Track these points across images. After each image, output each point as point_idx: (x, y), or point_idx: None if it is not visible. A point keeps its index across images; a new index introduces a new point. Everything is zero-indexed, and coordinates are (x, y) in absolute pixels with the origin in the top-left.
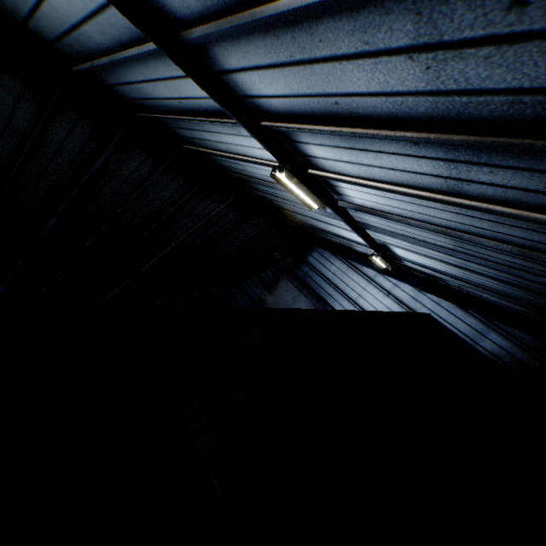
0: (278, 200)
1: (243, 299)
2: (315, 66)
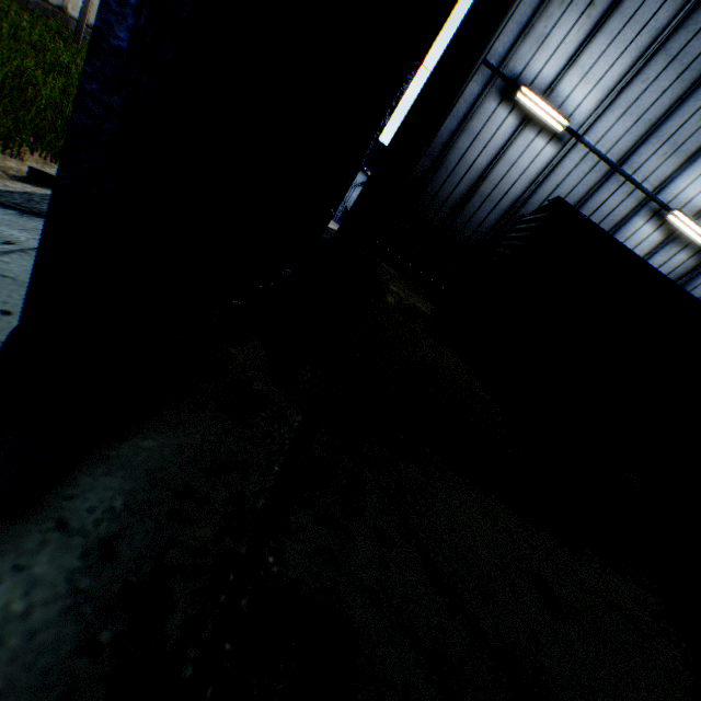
0: None
1: None
2: None
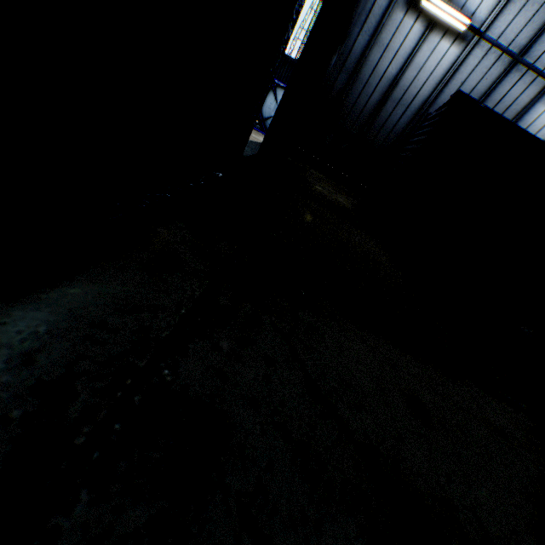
0: None
1: None
2: None
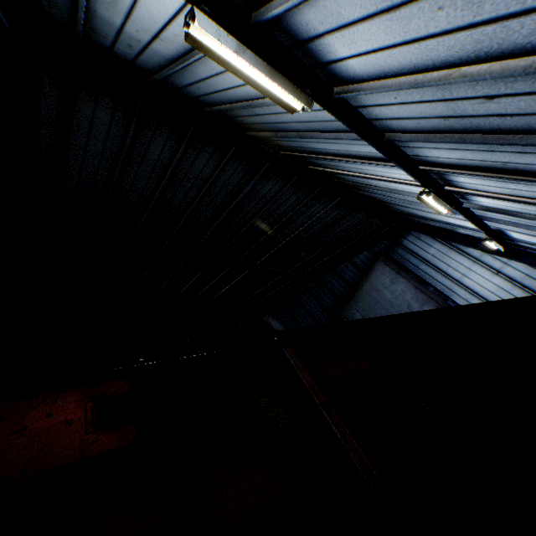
0: (387, 198)
1: (338, 282)
2: (496, 152)
